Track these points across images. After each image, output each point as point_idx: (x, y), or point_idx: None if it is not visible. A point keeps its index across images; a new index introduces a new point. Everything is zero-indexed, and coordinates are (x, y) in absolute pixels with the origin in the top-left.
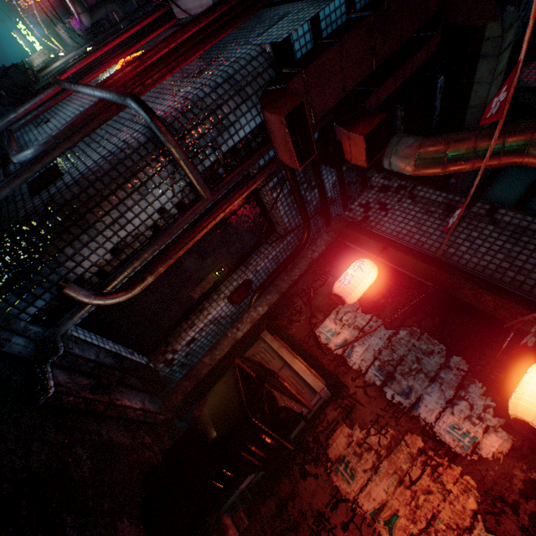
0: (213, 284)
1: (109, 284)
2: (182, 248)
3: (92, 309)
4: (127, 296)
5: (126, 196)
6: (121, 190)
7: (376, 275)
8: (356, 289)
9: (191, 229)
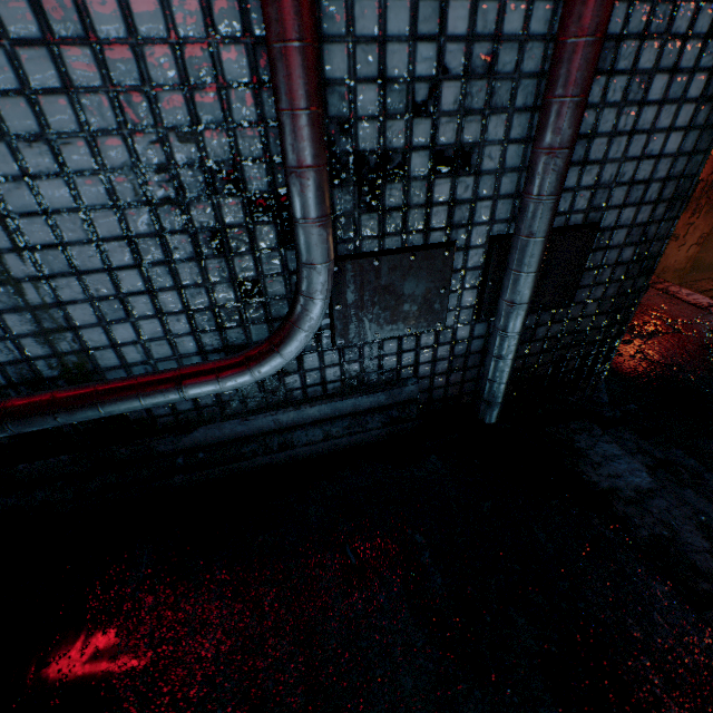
0: None
1: None
2: None
3: None
4: None
5: None
6: None
7: None
8: None
9: None
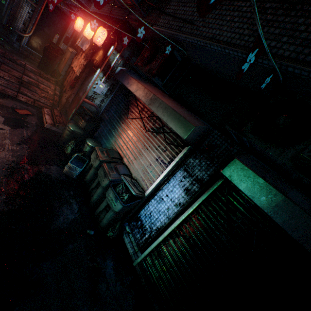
0: (58, 39)
1: (26, 32)
2: (36, 22)
3: (27, 40)
4: (29, 34)
5: (20, 10)
6: (19, 9)
7: (81, 21)
8: (76, 25)
9: (42, 19)
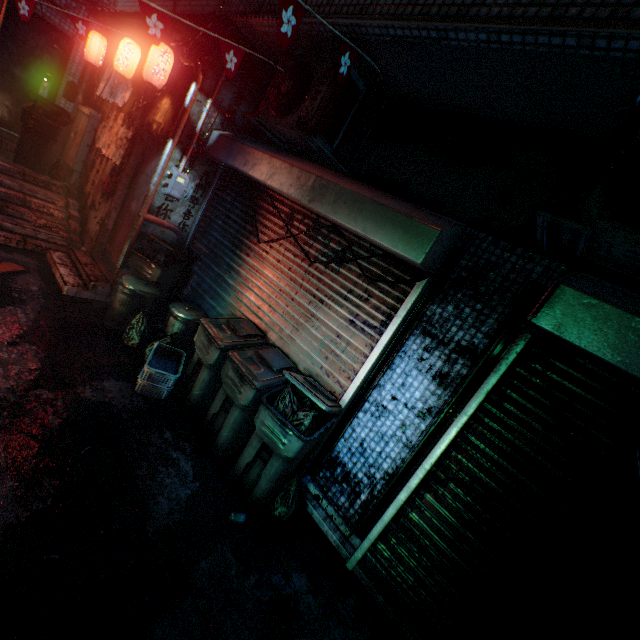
0: (51, 90)
1: None
2: None
3: None
4: None
5: None
6: None
7: (101, 40)
8: (89, 52)
9: (2, 48)
